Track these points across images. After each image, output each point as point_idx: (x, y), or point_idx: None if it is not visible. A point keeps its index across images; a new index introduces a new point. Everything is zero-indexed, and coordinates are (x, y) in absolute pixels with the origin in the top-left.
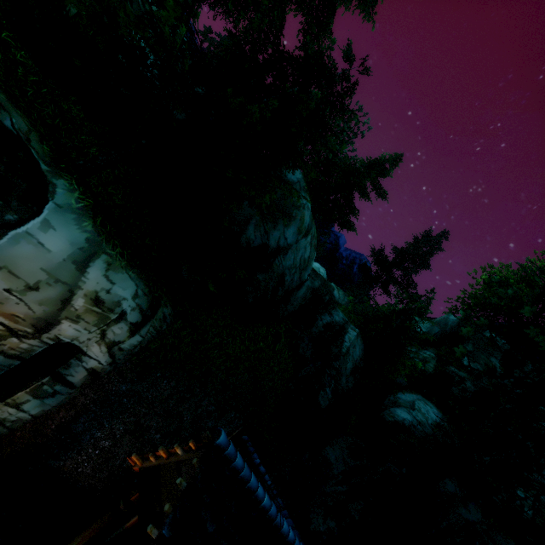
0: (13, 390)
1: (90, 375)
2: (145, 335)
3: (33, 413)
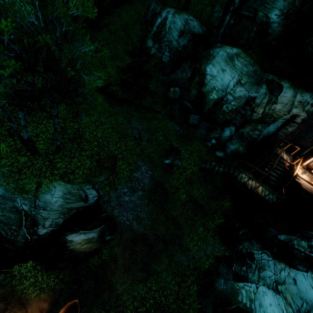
0: (285, 126)
1: (302, 120)
2: None
3: (290, 131)
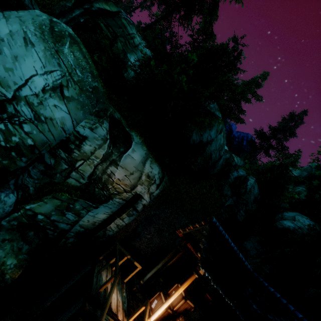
0: (122, 213)
1: (143, 207)
2: (160, 189)
3: (126, 222)
